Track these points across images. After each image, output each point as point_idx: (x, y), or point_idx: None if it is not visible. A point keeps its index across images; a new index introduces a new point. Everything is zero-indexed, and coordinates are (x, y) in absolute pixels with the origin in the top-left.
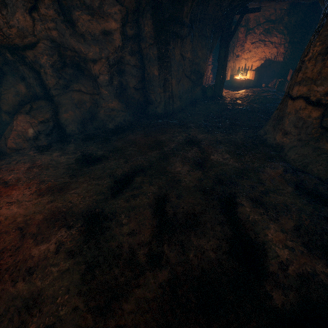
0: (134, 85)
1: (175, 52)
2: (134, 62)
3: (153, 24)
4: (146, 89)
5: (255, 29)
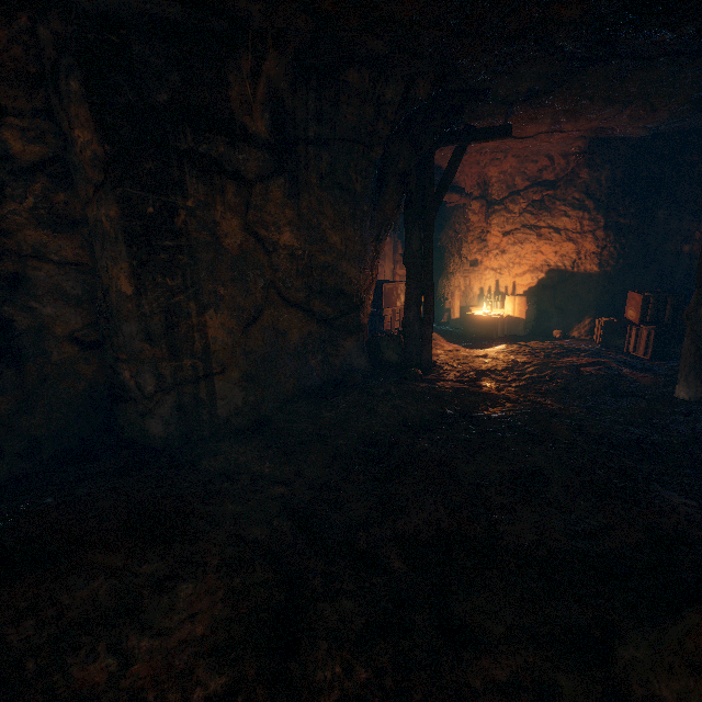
0: (74, 329)
1: (215, 219)
2: (71, 251)
3: (94, 116)
4: (105, 346)
5: (508, 203)
